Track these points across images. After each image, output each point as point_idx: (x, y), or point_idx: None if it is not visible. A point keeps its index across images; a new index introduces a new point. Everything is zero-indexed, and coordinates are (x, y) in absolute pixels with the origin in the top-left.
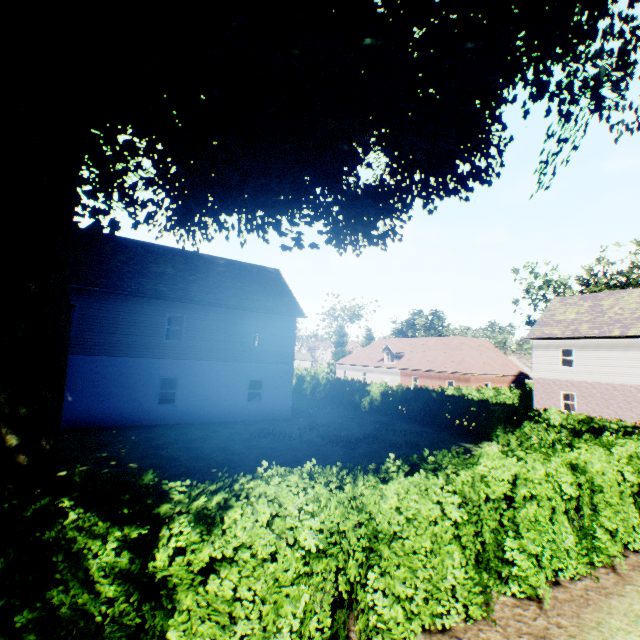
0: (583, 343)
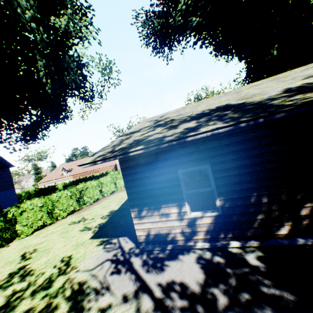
0: None
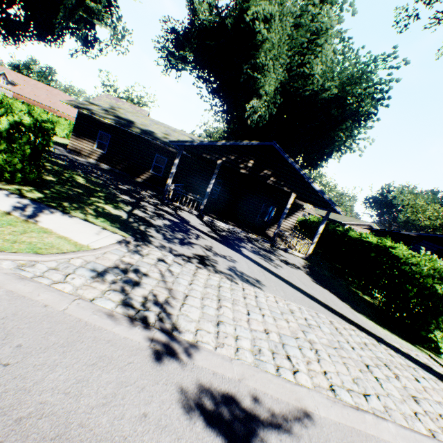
0: None
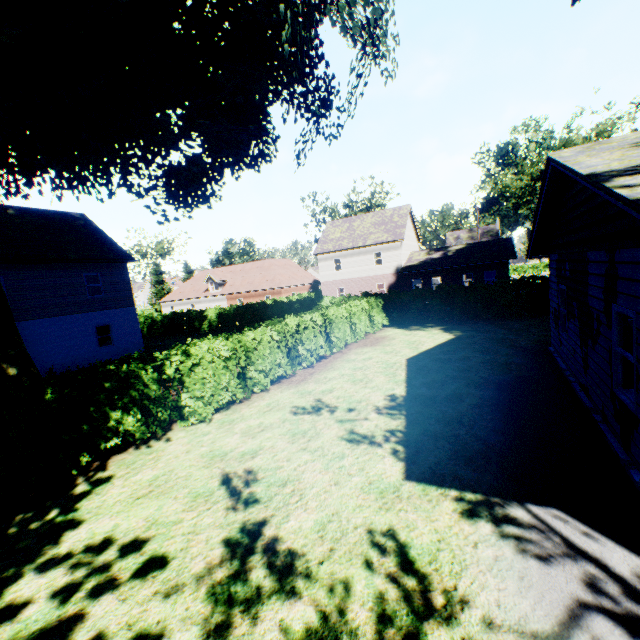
0: (345, 253)
